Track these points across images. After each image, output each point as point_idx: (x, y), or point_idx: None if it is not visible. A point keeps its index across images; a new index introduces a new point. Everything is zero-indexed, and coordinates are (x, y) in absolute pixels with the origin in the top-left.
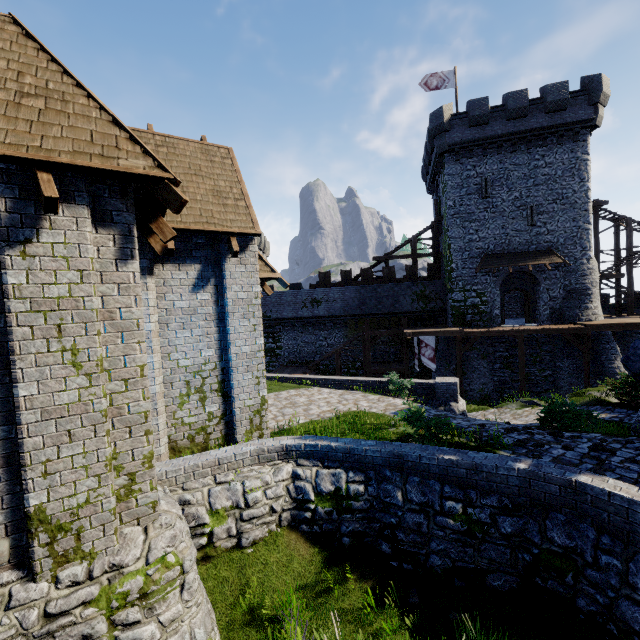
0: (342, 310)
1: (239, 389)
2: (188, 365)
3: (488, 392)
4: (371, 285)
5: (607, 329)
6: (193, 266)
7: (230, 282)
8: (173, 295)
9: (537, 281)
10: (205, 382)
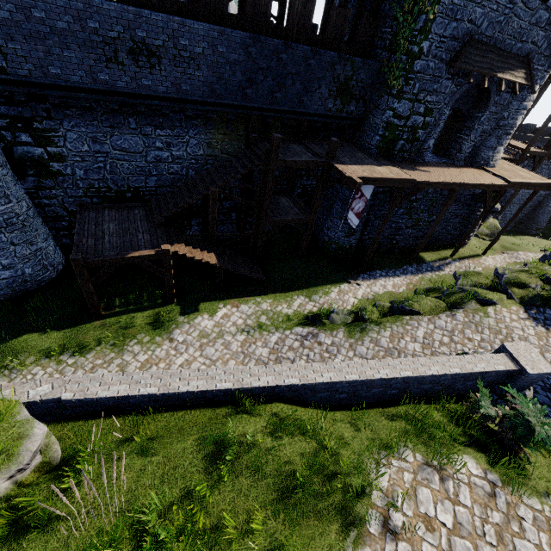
0: (208, 89)
1: None
2: None
3: (381, 239)
4: (273, 40)
5: (518, 188)
6: None
7: None
8: None
9: (484, 104)
10: None
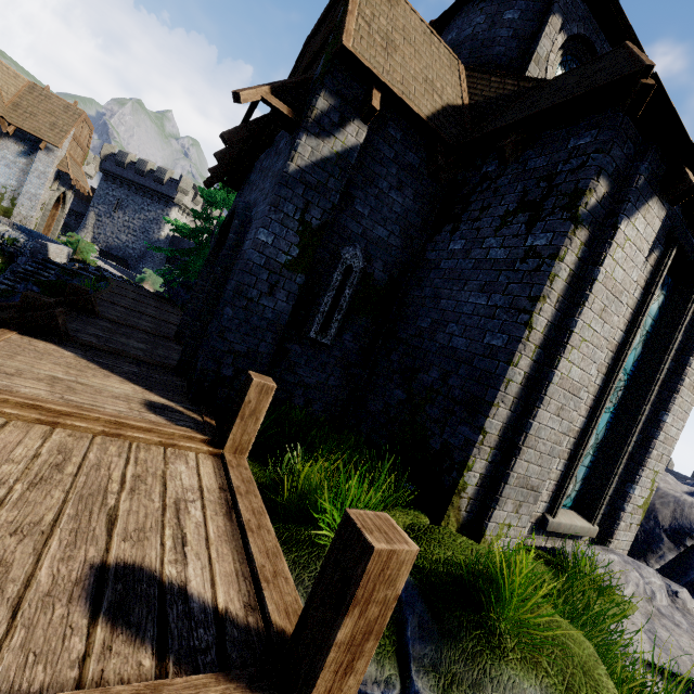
0: None
1: (21, 204)
2: (2, 182)
3: None
4: None
5: None
6: (24, 146)
7: (38, 160)
8: (8, 152)
9: None
10: (7, 193)
